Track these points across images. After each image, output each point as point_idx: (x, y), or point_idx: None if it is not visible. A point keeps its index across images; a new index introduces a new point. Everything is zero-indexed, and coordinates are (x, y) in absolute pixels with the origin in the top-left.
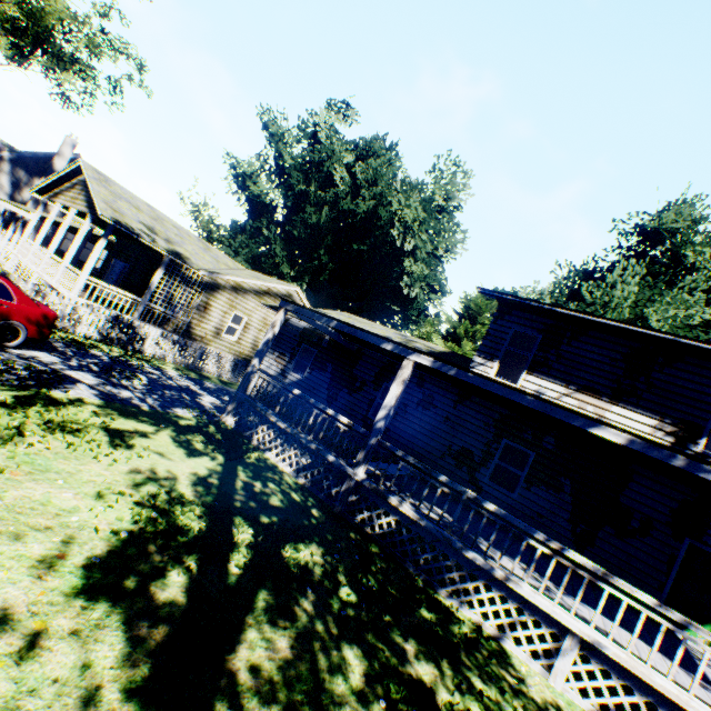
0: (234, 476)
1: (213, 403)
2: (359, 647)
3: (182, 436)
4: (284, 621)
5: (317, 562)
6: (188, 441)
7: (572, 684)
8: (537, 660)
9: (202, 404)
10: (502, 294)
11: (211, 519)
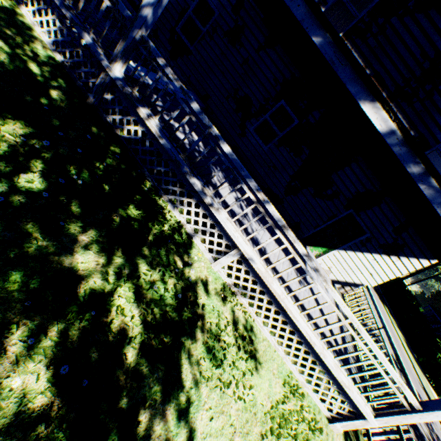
0: None
1: None
2: None
3: None
4: None
5: (5, 141)
6: None
7: (225, 270)
8: (210, 253)
9: None
10: None
11: None
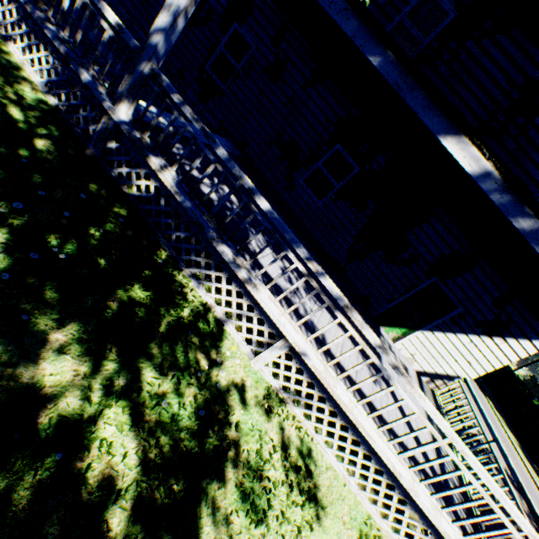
0: None
1: None
2: None
3: None
4: None
5: None
6: None
7: (269, 369)
8: (249, 346)
9: None
10: None
11: None
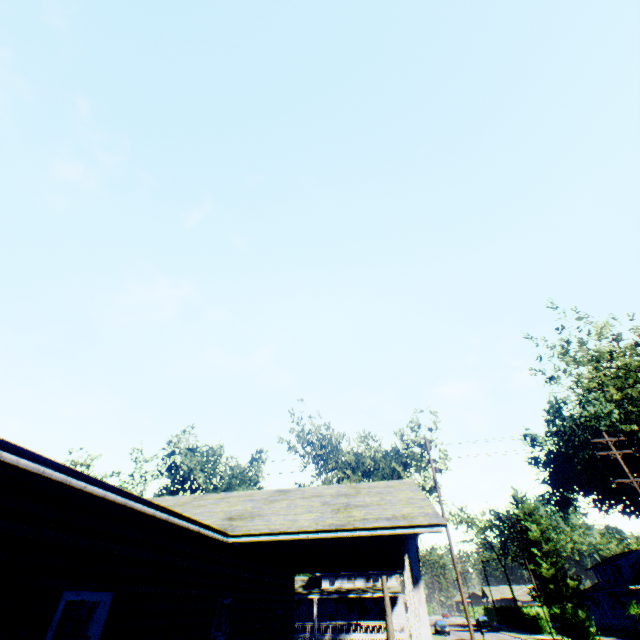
0: None
1: None
2: None
3: None
4: None
5: None
6: None
7: None
8: None
9: None
10: None
11: None
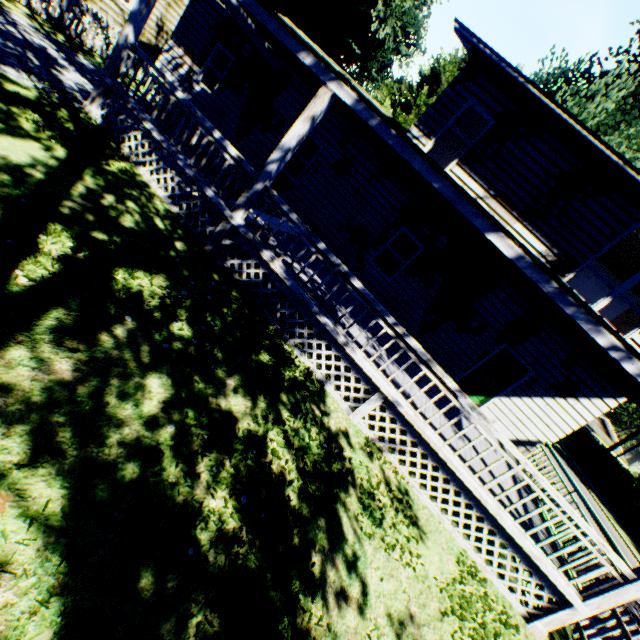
0: (75, 179)
1: (80, 86)
2: (171, 378)
3: (1, 104)
4: (78, 344)
5: (156, 294)
6: (9, 114)
7: (366, 421)
8: (347, 402)
9: (59, 80)
10: (480, 43)
11: (5, 216)
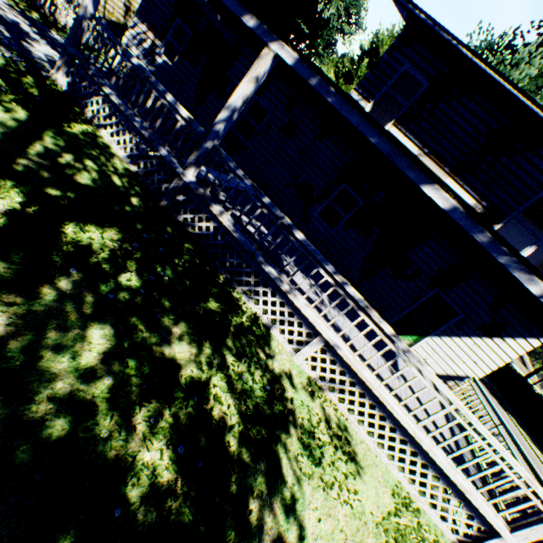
0: (34, 138)
1: (50, 57)
2: (114, 328)
3: None
4: (15, 298)
5: (106, 246)
6: None
7: (308, 363)
8: (290, 345)
9: (29, 51)
10: (416, 9)
11: None
